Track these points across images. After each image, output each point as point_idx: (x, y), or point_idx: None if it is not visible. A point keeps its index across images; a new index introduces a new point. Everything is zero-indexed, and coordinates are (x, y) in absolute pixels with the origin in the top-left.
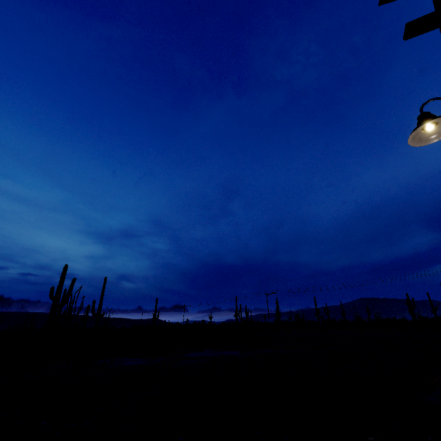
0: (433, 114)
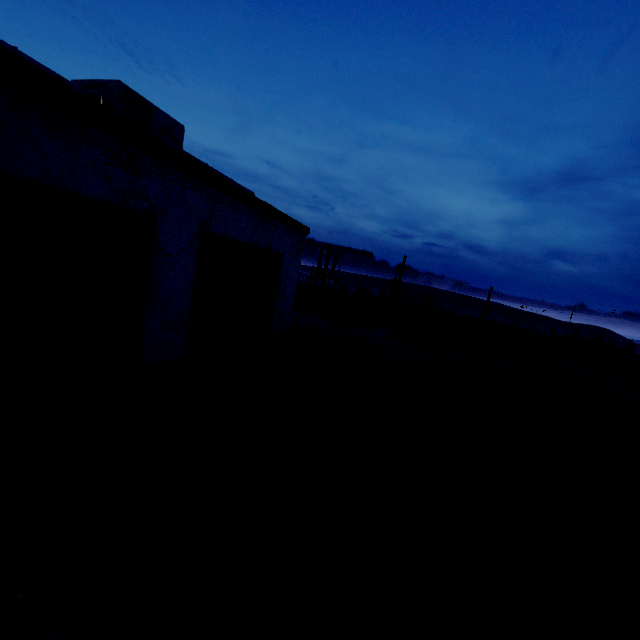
0: None
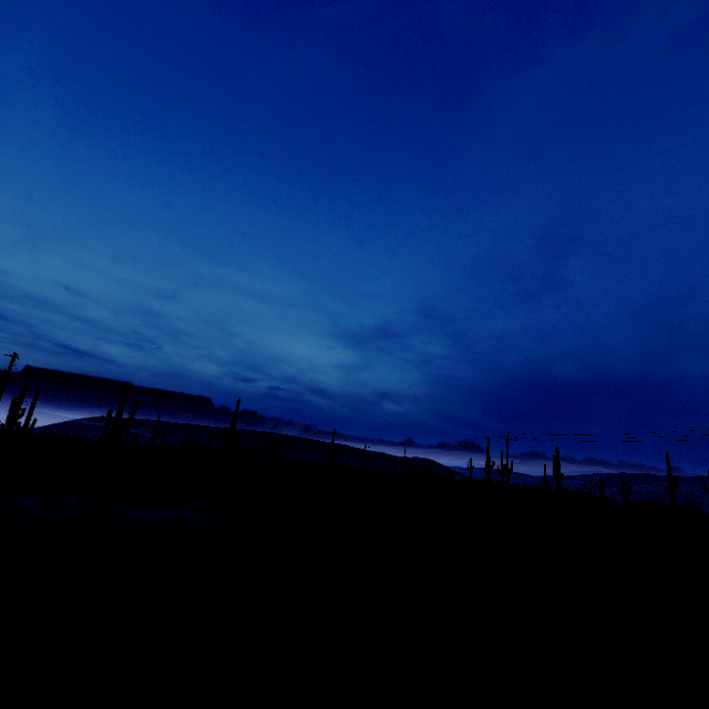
0: None
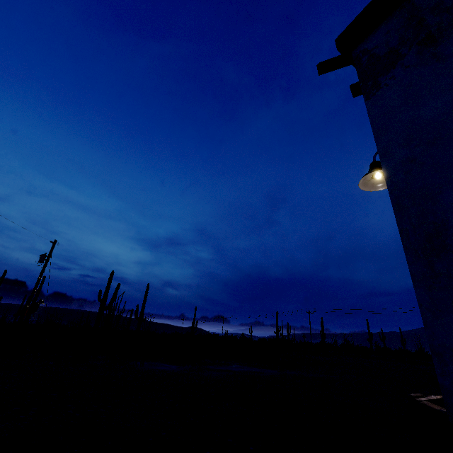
0: (379, 164)
